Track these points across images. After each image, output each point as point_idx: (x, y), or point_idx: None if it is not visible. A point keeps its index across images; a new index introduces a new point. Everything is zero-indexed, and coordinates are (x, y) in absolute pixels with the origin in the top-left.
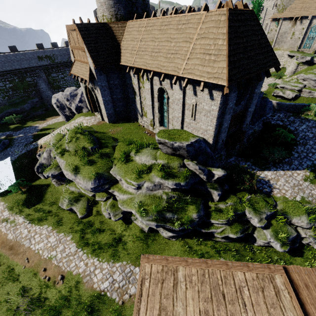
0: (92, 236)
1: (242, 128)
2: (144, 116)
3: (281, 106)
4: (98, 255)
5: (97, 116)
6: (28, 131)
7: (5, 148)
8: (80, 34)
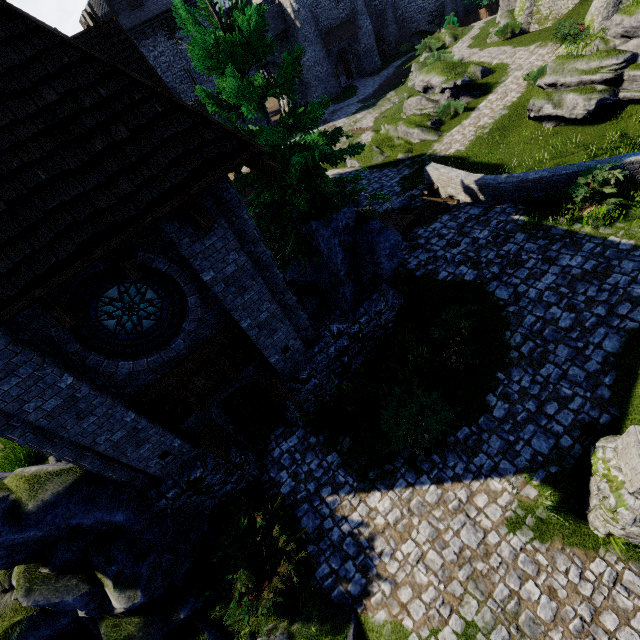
0: None
1: (273, 365)
2: None
3: (498, 192)
4: None
5: None
6: None
7: None
8: None
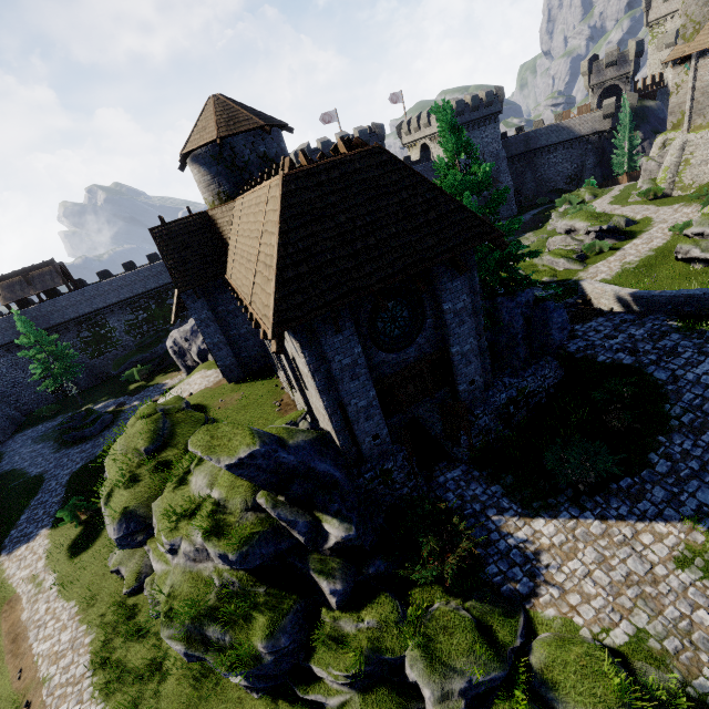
0: (123, 643)
1: (459, 394)
2: None
3: (651, 303)
4: (109, 697)
5: None
6: (149, 394)
7: (102, 431)
8: (156, 243)
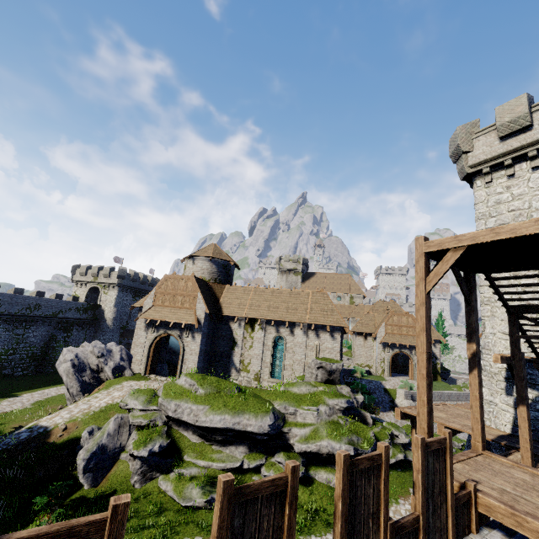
0: None
1: None
2: (242, 371)
3: None
4: (310, 532)
5: (156, 378)
6: None
7: None
8: (197, 284)
